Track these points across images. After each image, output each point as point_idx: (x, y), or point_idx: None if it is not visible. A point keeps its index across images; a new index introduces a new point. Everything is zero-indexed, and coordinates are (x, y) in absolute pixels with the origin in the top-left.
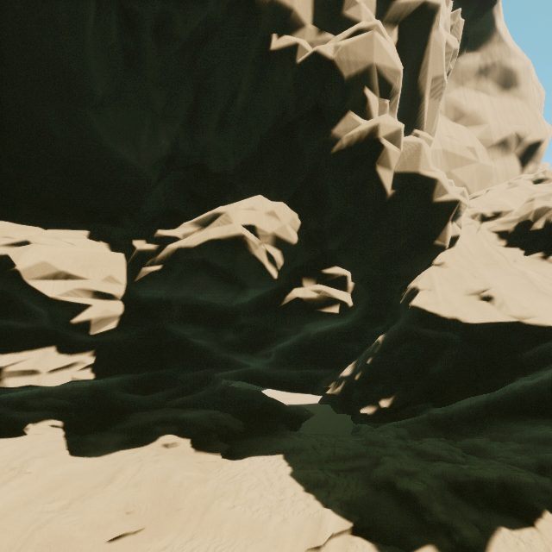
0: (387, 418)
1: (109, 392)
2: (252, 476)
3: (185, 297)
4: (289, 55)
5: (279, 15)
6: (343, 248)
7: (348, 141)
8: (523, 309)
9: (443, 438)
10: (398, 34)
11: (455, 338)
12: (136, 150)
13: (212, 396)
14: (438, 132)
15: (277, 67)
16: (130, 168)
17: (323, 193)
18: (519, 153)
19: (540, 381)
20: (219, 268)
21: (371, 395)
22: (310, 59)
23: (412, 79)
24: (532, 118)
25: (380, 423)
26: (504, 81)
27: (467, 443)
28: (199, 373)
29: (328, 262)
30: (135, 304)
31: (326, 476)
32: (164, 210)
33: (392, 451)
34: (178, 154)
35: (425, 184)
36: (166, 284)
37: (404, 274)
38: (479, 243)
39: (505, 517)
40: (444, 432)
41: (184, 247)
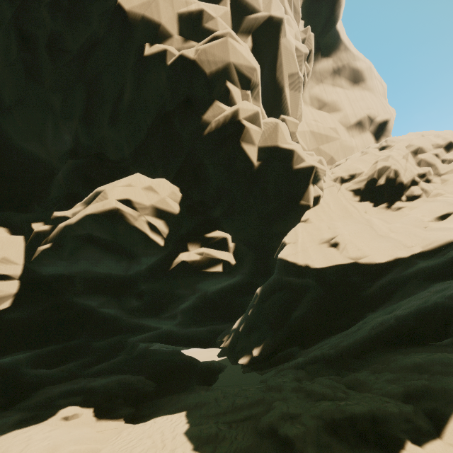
0: (263, 366)
1: (20, 369)
2: (147, 439)
3: (84, 271)
4: (160, 59)
5: (150, 29)
6: (226, 215)
7: (216, 124)
8: (358, 250)
9: (332, 376)
10: (253, 41)
11: (314, 283)
12: (44, 146)
13: (130, 360)
14: (305, 117)
15: (152, 69)
16: (40, 162)
17: (201, 169)
18: (373, 130)
19: (407, 313)
20: (103, 241)
21: (248, 345)
22: (178, 61)
23: (271, 76)
24: (379, 104)
25: (260, 370)
26: (353, 78)
27: (350, 378)
28: (112, 340)
29: (210, 227)
30: (34, 282)
31: (217, 430)
32: (65, 194)
33: (284, 395)
34: (79, 147)
35: (285, 154)
36: (61, 260)
37: (282, 232)
38: (338, 200)
39: (374, 452)
40: (335, 369)
41: (68, 224)
